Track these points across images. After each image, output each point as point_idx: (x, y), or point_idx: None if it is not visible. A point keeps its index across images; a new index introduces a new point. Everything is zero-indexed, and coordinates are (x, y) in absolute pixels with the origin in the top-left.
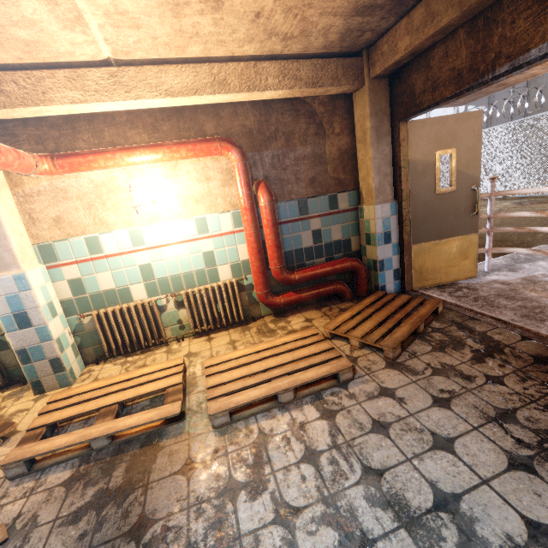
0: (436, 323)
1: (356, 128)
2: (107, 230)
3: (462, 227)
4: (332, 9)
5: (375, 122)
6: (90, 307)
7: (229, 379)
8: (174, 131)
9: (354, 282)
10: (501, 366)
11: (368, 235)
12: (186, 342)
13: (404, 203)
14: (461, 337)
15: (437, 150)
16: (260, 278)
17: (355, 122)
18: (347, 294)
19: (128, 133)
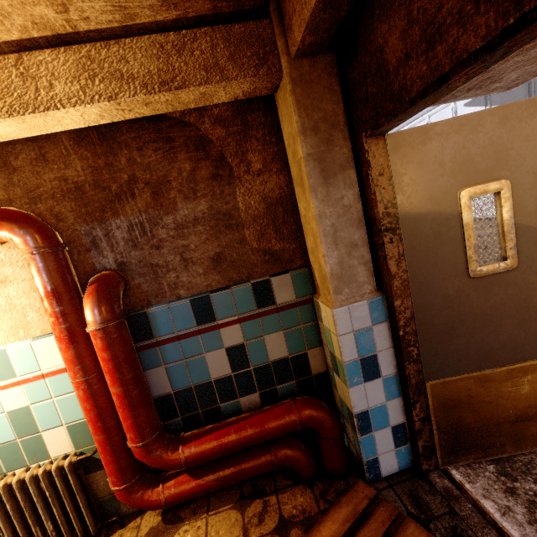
0: None
1: (289, 159)
2: None
3: None
4: None
5: (314, 145)
6: None
7: None
8: None
9: (317, 442)
10: None
11: (333, 356)
12: None
13: (398, 301)
14: None
15: (464, 186)
16: (110, 463)
17: (286, 146)
18: (301, 468)
19: None
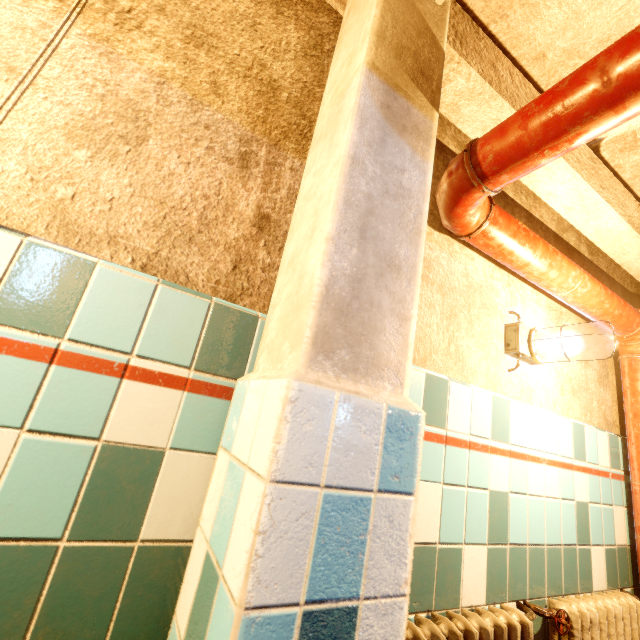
0: None
1: None
2: (459, 377)
3: None
4: None
5: None
6: None
7: None
8: None
9: None
10: None
11: None
12: None
13: None
14: None
15: None
16: None
17: None
18: None
19: None
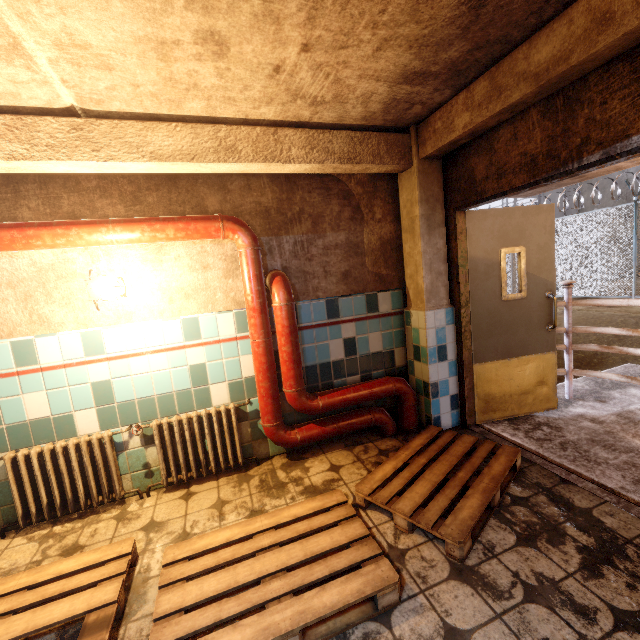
0: (515, 486)
1: (402, 215)
2: (49, 332)
3: (536, 343)
4: (374, 72)
5: (426, 210)
6: (5, 445)
7: (196, 600)
8: (163, 204)
9: (399, 410)
10: (630, 586)
11: (417, 347)
12: (151, 500)
13: (463, 310)
14: (556, 518)
15: (503, 247)
16: (269, 405)
17: (401, 207)
18: (389, 426)
19: (96, 202)
